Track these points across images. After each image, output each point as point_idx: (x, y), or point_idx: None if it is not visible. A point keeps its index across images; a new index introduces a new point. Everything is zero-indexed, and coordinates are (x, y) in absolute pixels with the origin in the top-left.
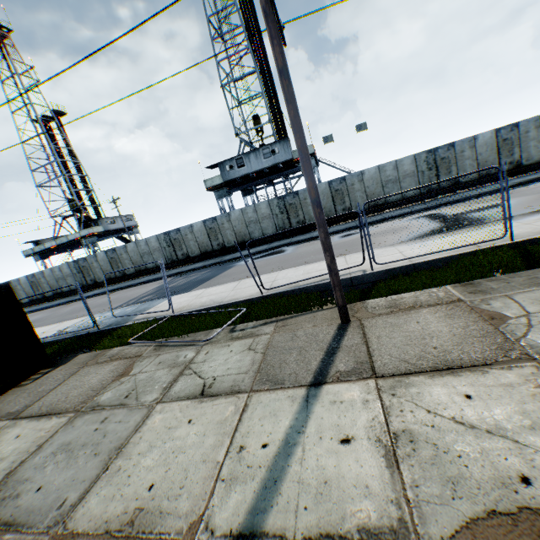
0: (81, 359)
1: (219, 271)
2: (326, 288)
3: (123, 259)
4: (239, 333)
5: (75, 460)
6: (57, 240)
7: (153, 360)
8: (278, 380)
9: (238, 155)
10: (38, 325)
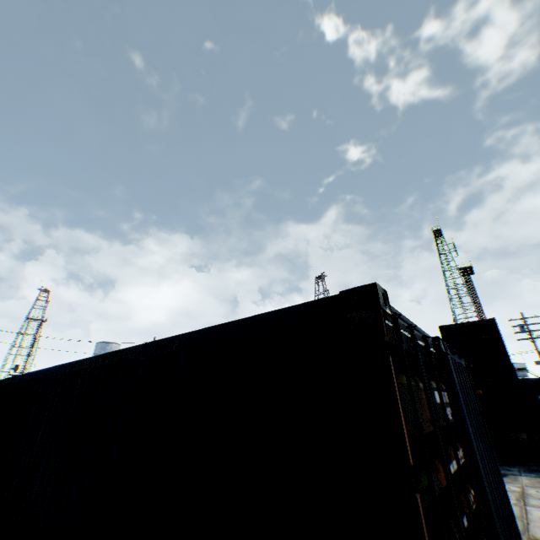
0: None
1: None
2: None
3: None
4: None
5: None
6: None
7: None
8: None
9: None
10: None
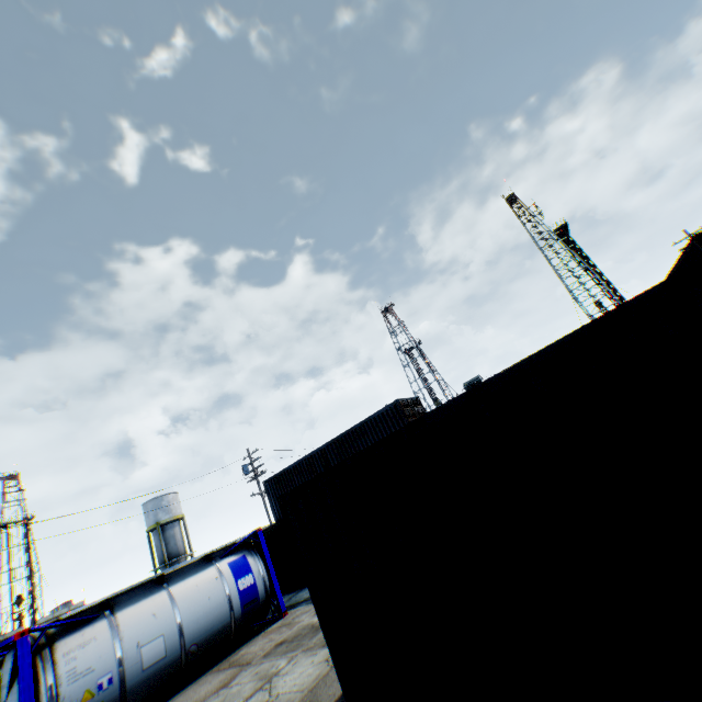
0: None
1: None
2: None
3: None
4: None
5: None
6: None
7: None
8: None
9: None
10: None
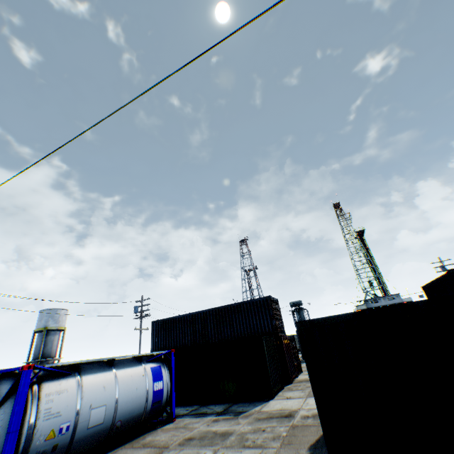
0: None
1: None
2: None
3: None
4: None
5: None
6: None
7: None
8: None
9: (374, 298)
10: None
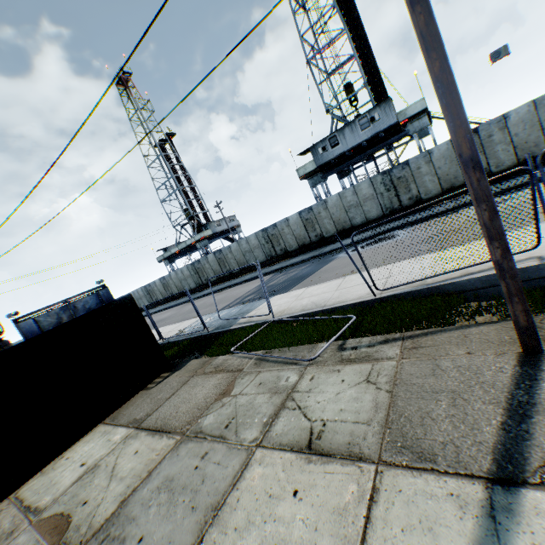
0: (192, 366)
1: (319, 265)
2: (470, 286)
3: (228, 259)
4: (350, 353)
5: (174, 508)
6: (178, 246)
7: (253, 379)
8: (424, 452)
9: (330, 134)
10: (167, 322)
